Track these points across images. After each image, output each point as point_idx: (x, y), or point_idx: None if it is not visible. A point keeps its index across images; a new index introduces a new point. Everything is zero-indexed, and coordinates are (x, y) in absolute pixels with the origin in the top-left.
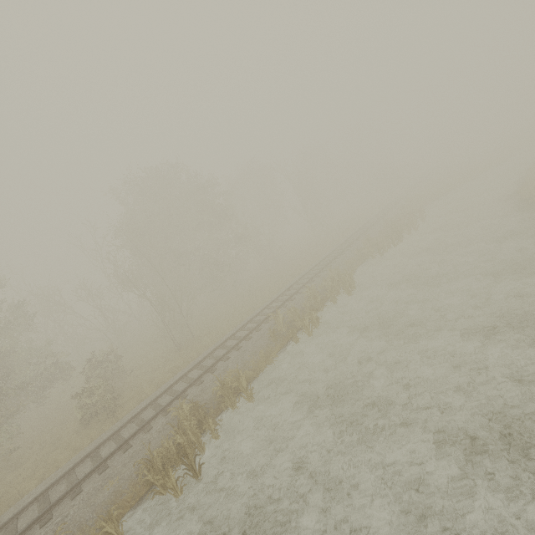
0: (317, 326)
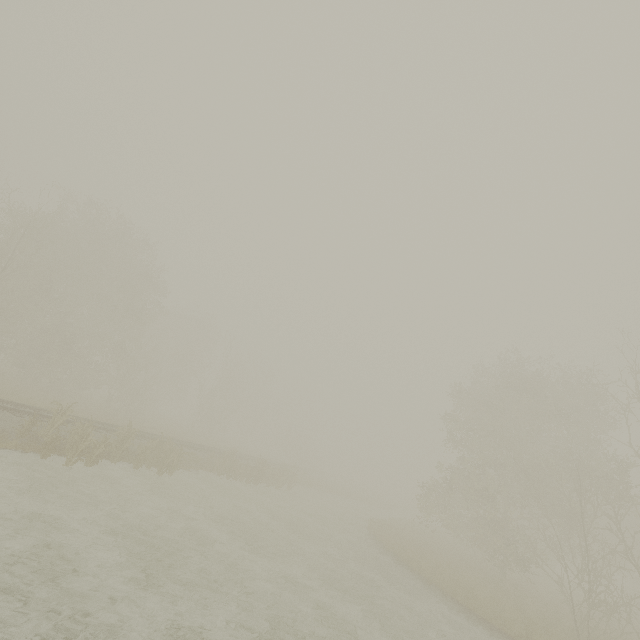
0: (88, 464)
